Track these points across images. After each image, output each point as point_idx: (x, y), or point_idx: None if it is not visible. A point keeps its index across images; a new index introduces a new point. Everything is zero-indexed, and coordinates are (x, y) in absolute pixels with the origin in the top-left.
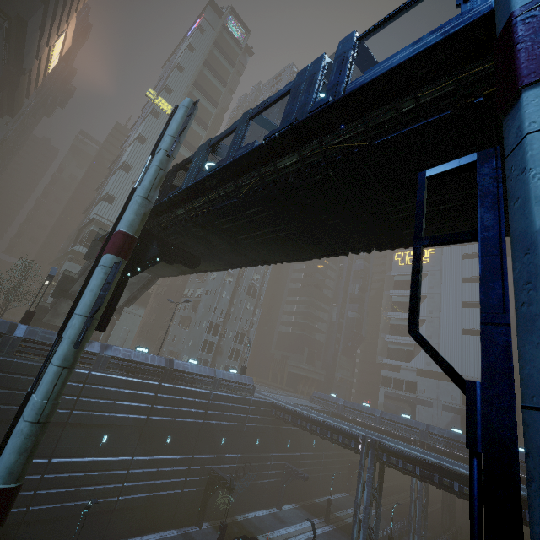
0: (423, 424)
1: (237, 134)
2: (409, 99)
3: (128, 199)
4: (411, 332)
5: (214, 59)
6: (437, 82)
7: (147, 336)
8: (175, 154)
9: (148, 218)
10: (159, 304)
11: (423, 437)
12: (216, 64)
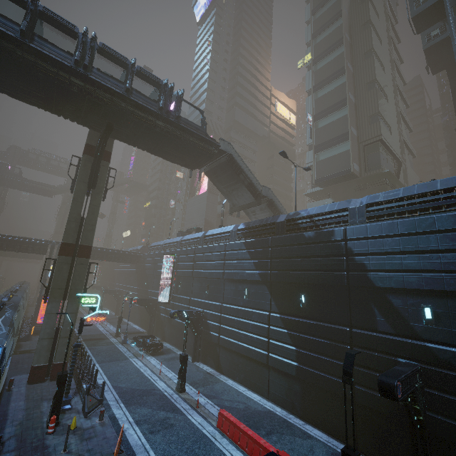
0: None
1: None
2: None
3: None
4: None
5: None
6: None
7: None
8: None
9: None
10: None
11: None
12: None
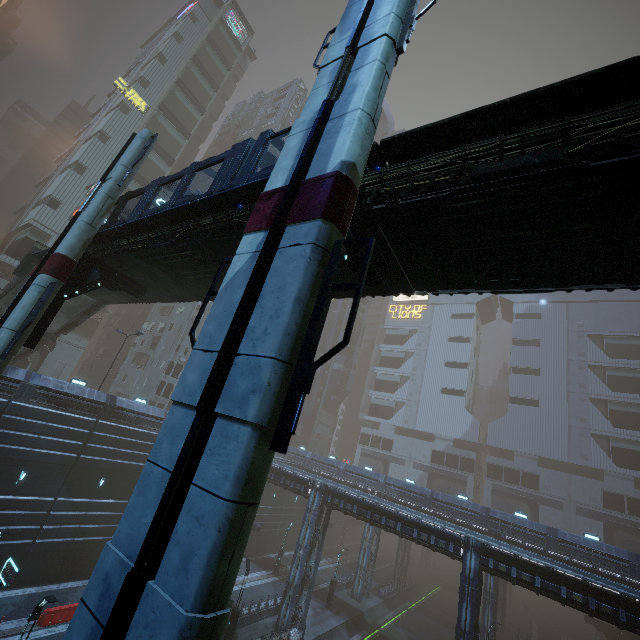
0: (382, 476)
1: (181, 183)
2: None
3: (71, 222)
4: (190, 332)
5: (206, 57)
6: None
7: (90, 374)
8: (127, 184)
9: (93, 242)
10: (109, 336)
11: (380, 488)
12: (208, 63)
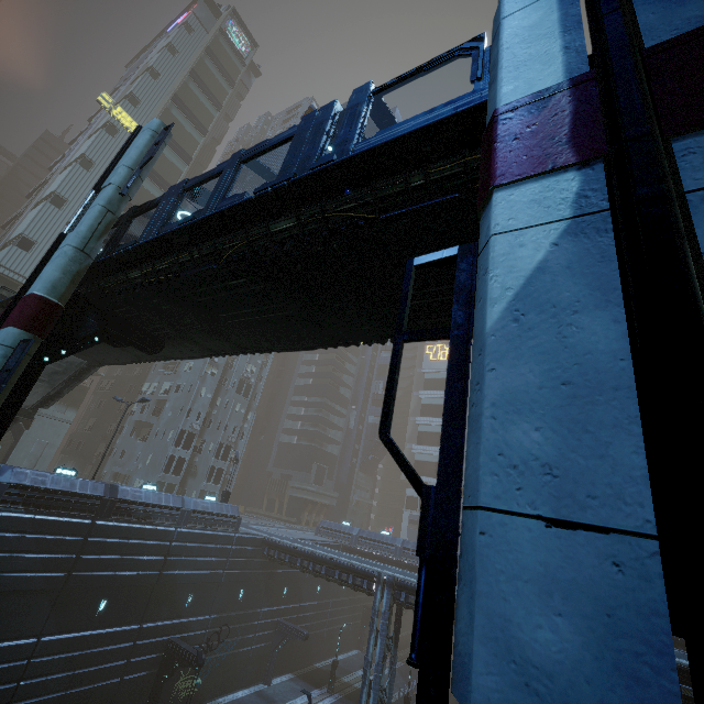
0: None
1: (222, 180)
2: (419, 174)
3: (52, 249)
4: (381, 435)
5: (205, 71)
6: (446, 160)
7: (78, 452)
8: (133, 193)
9: (85, 278)
10: (100, 404)
11: None
12: (208, 78)
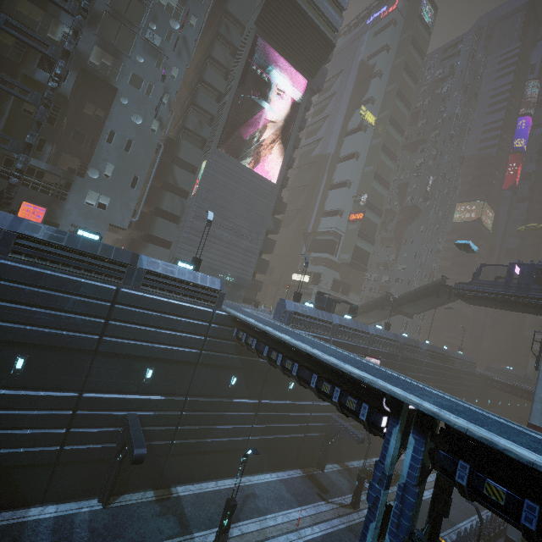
0: None
1: None
2: None
3: None
4: None
5: (410, 57)
6: None
7: None
8: None
9: None
10: None
11: None
12: (410, 62)
